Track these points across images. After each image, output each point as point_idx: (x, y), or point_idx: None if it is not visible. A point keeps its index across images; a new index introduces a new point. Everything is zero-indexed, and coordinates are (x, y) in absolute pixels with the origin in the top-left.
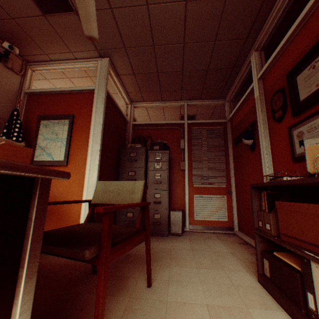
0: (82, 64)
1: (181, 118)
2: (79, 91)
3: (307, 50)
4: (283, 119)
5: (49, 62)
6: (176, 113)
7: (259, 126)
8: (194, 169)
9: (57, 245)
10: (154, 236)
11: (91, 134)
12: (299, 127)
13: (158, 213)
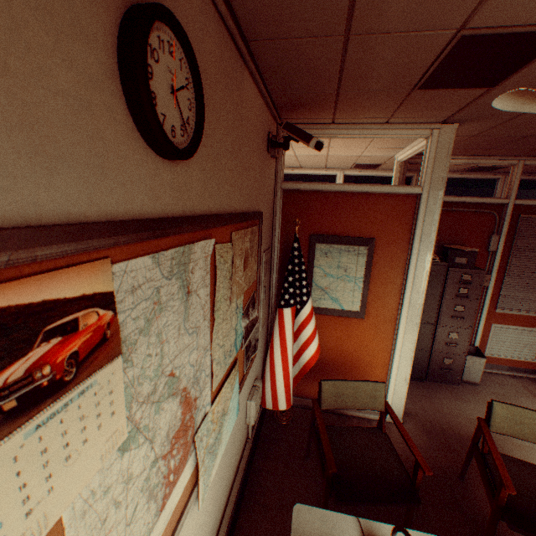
0: (396, 133)
1: (473, 168)
2: (384, 192)
3: None
4: None
5: (325, 125)
6: None
7: None
8: (504, 287)
9: None
10: (439, 383)
11: (409, 278)
12: None
13: (450, 357)
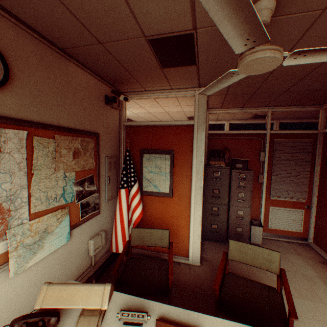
0: (178, 94)
1: (253, 116)
2: (176, 124)
3: None
4: None
5: (143, 92)
6: (250, 114)
7: None
8: (272, 183)
9: None
10: None
11: (193, 171)
12: None
13: (240, 226)
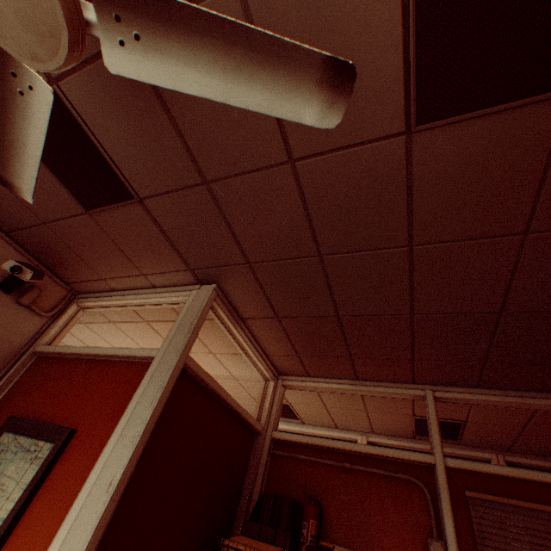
0: (162, 295)
1: (415, 422)
2: (125, 357)
3: None
4: None
5: (110, 292)
6: (399, 410)
7: None
8: None
9: None
10: None
11: (63, 528)
12: None
13: None
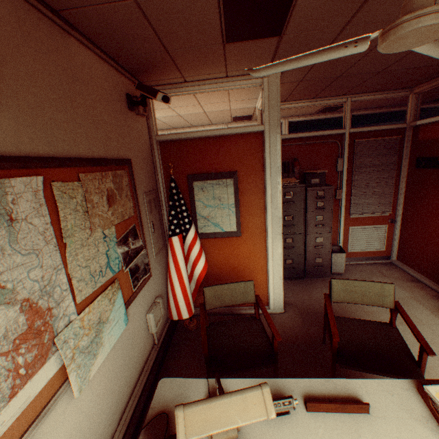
0: (236, 84)
1: (322, 109)
2: (237, 133)
3: None
4: None
5: (180, 84)
6: (319, 106)
7: None
8: (353, 197)
9: (389, 373)
10: (315, 278)
11: (268, 198)
12: None
13: (319, 257)
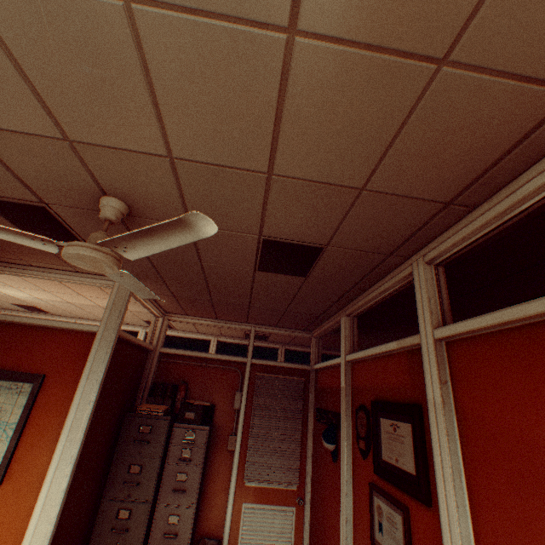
0: (88, 280)
1: (246, 334)
2: (68, 328)
3: (391, 394)
4: (367, 459)
5: (27, 266)
6: (239, 329)
7: (342, 436)
8: (250, 451)
9: None
10: None
11: (68, 421)
12: (380, 499)
13: None
